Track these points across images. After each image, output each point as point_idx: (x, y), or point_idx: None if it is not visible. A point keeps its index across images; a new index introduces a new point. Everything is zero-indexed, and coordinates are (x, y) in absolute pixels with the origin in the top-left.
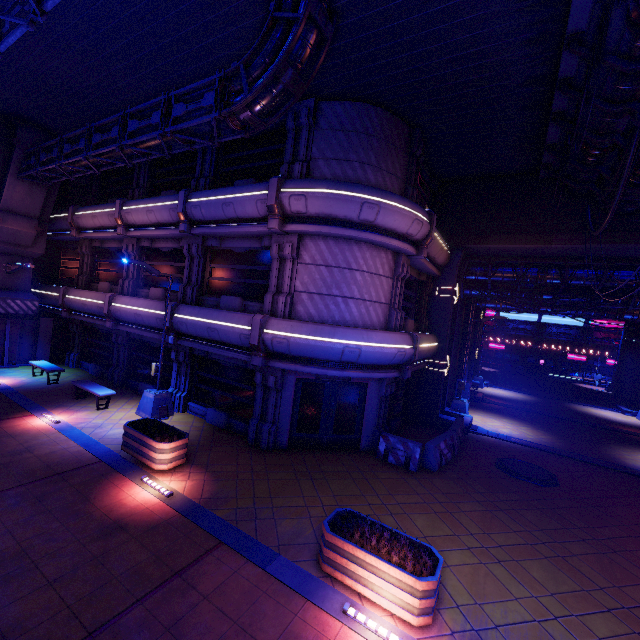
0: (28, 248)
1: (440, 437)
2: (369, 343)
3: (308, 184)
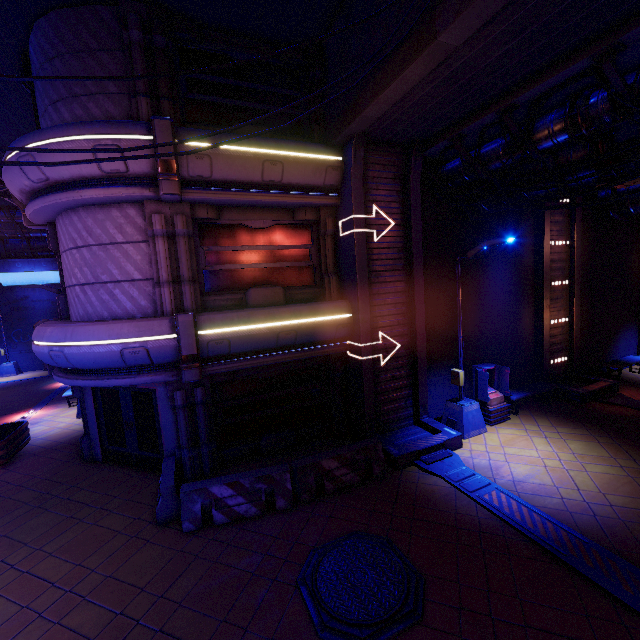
0: None
1: (231, 476)
2: (75, 342)
3: None
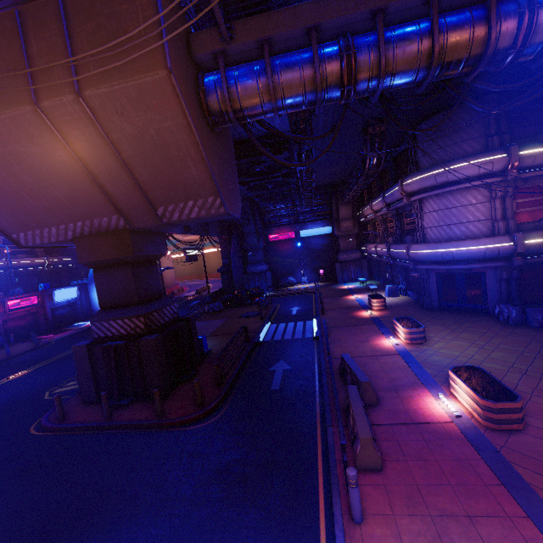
0: (352, 231)
1: None
2: (458, 248)
3: (410, 178)
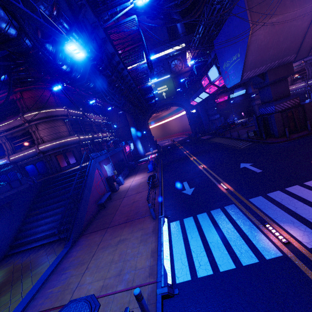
0: None
1: None
2: None
3: None
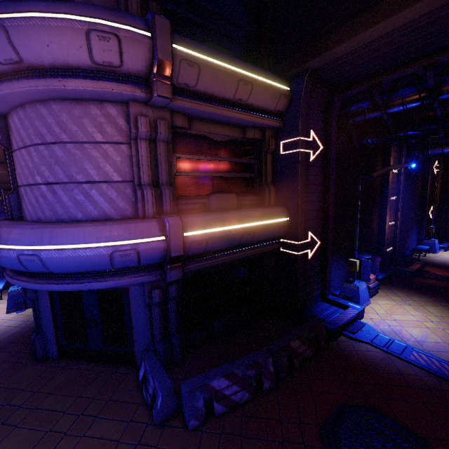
0: (9, 183)
1: (224, 367)
2: (54, 245)
3: None
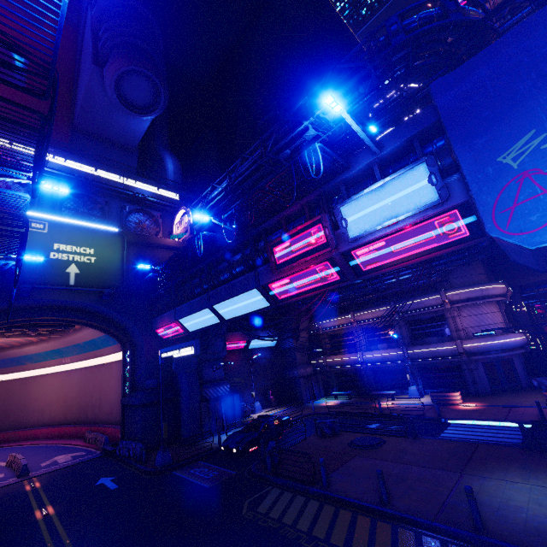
0: (305, 343)
1: None
2: (509, 339)
3: (457, 290)
